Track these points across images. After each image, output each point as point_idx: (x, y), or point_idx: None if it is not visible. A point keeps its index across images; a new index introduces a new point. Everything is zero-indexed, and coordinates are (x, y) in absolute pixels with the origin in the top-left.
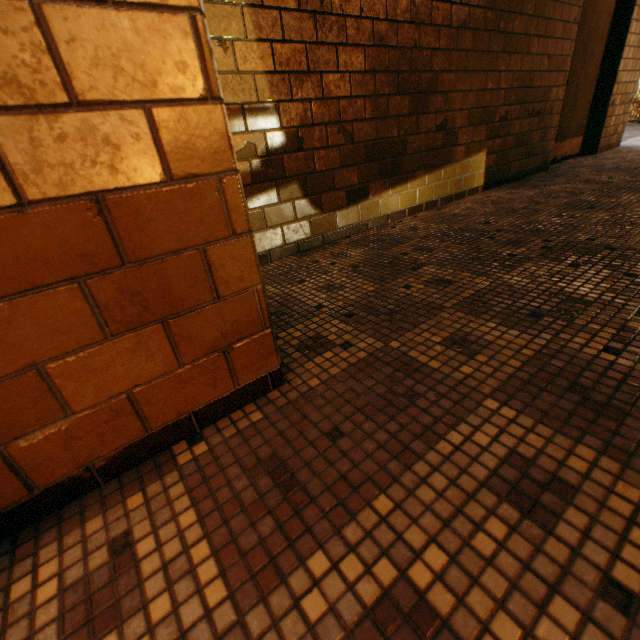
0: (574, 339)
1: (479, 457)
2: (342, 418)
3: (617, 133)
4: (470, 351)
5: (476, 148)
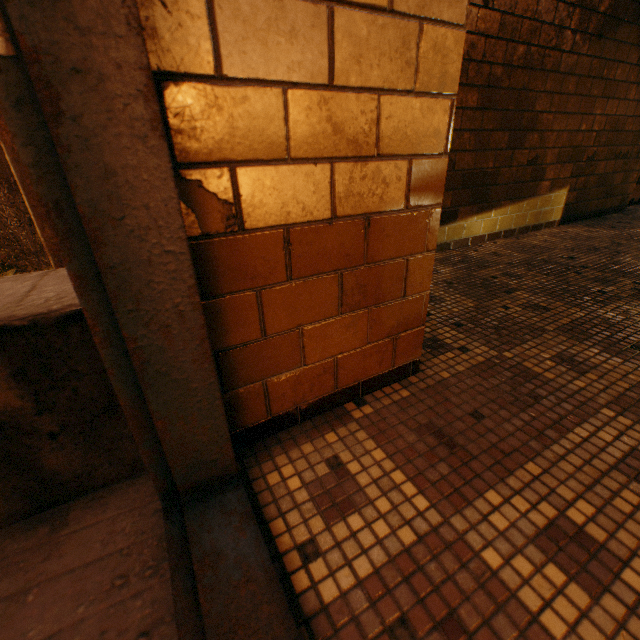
0: None
1: (605, 449)
2: (478, 405)
3: None
4: (579, 369)
5: (559, 184)
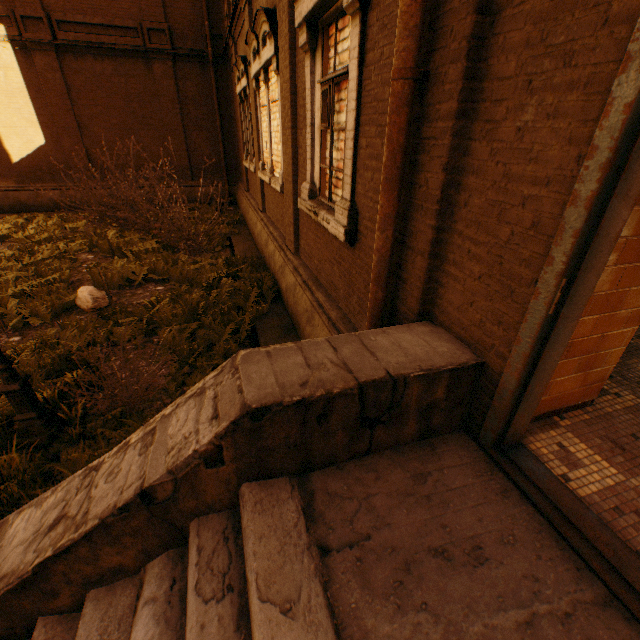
0: None
1: None
2: (634, 431)
3: None
4: None
5: None
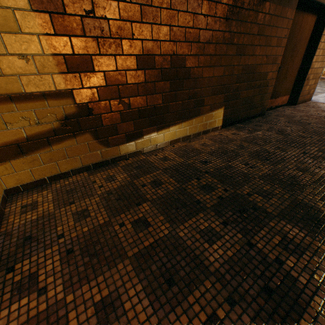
0: (176, 322)
1: None
2: None
3: (310, 94)
4: (106, 321)
5: (217, 106)
